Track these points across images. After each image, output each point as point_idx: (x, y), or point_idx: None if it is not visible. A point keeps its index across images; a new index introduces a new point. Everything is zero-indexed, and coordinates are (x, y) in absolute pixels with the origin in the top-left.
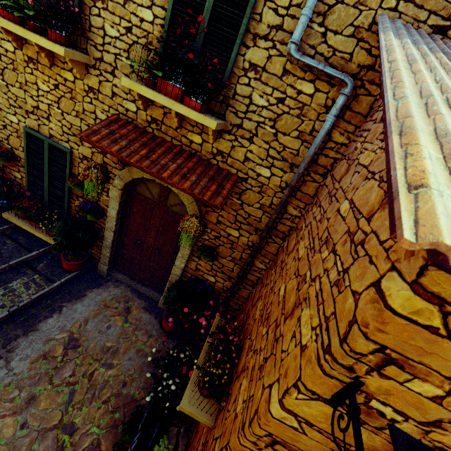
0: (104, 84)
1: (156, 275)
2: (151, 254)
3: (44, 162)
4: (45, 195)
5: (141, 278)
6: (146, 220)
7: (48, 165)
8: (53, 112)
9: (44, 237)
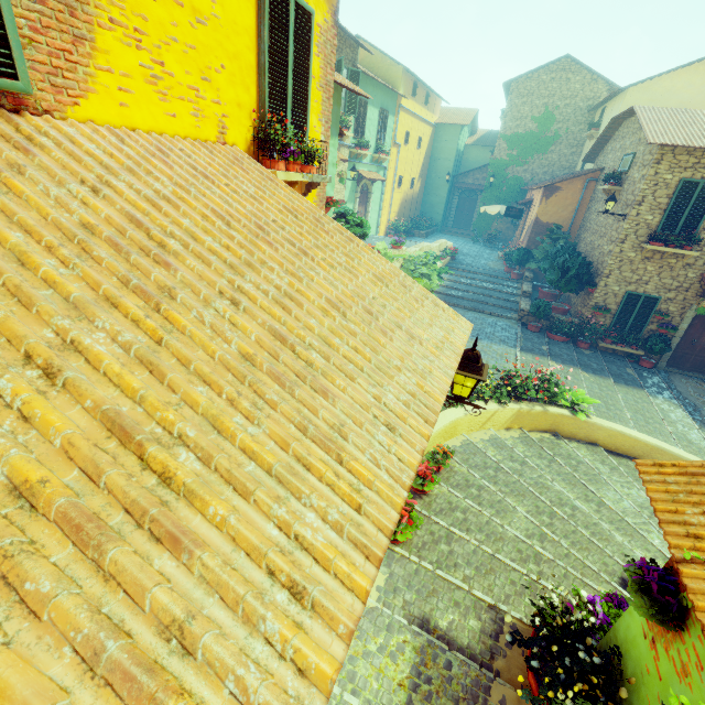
0: (698, 261)
1: (703, 361)
2: (702, 347)
3: (636, 307)
4: (627, 327)
5: (687, 367)
6: (704, 326)
7: (638, 308)
8: (652, 280)
9: (633, 351)
